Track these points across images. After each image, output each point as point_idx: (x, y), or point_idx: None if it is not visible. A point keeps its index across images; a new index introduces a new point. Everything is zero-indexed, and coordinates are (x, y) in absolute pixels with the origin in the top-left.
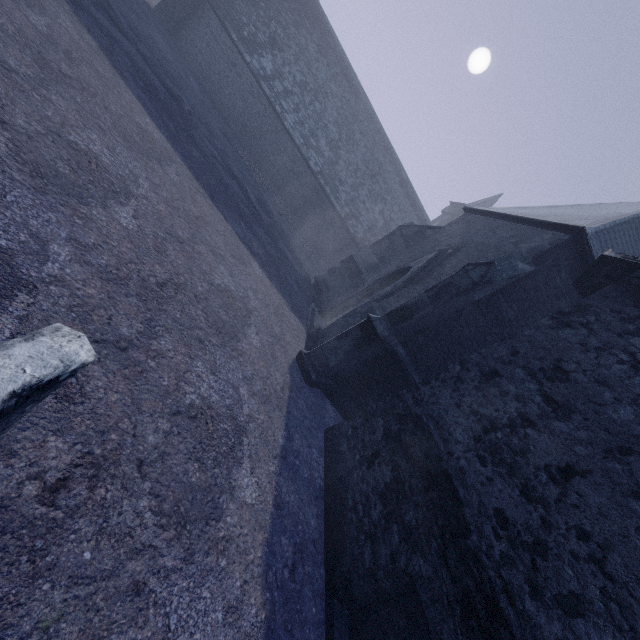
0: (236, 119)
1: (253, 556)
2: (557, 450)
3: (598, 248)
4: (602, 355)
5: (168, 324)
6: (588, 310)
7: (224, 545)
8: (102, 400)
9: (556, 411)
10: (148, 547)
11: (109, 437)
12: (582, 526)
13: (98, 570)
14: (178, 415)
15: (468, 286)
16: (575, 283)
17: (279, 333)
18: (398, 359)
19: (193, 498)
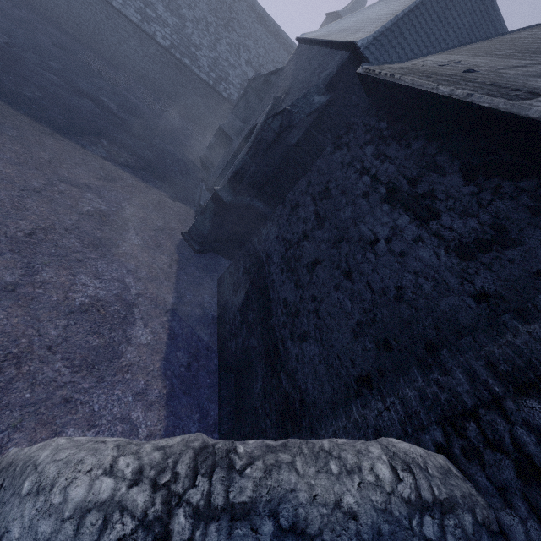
0: (67, 20)
1: (153, 368)
2: (314, 251)
3: (380, 54)
4: (349, 169)
5: (45, 260)
6: (352, 129)
7: (127, 368)
8: (7, 325)
9: (319, 223)
10: (69, 383)
11: (21, 341)
12: (314, 294)
13: (38, 399)
14: (72, 314)
15: (273, 138)
16: (368, 96)
17: (162, 225)
18: (256, 211)
19: (97, 353)
